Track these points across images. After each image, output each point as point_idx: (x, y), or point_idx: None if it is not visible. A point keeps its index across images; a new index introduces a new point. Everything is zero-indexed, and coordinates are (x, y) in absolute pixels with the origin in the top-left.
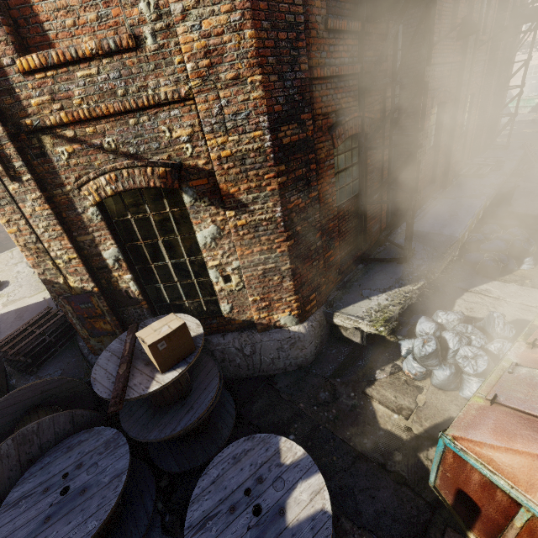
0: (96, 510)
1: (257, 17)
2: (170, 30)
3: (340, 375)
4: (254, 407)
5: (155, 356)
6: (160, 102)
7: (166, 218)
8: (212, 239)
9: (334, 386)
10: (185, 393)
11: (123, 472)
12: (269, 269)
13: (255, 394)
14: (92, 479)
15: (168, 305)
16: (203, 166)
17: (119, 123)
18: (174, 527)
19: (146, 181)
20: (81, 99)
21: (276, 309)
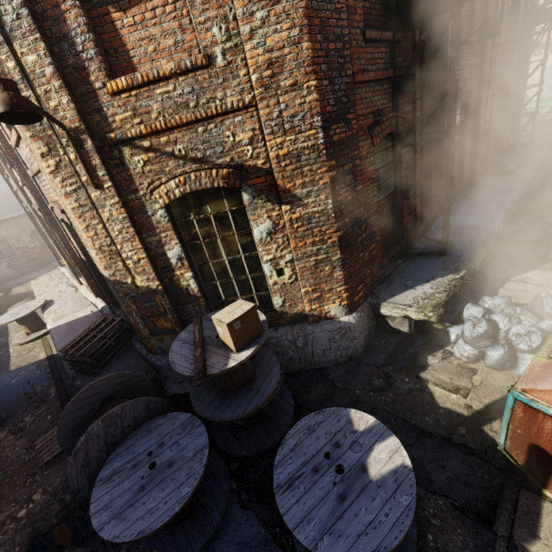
0: (186, 479)
1: (313, 31)
2: (237, 48)
3: (391, 363)
4: (310, 396)
5: (231, 335)
6: (227, 111)
7: (225, 217)
8: (267, 234)
9: (388, 373)
10: (250, 379)
11: (204, 447)
12: (320, 260)
13: (310, 385)
14: (176, 455)
15: (223, 302)
16: (262, 166)
17: (190, 132)
18: (251, 503)
19: (211, 182)
20: (159, 113)
21: (327, 300)
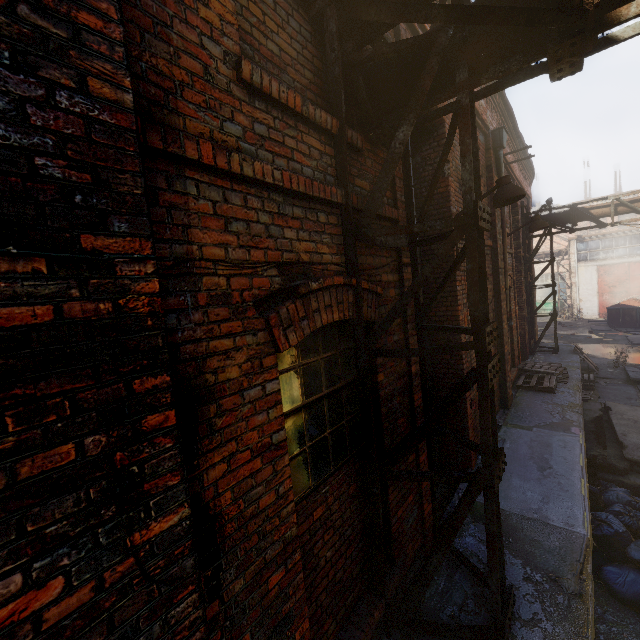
0: None
1: None
2: None
3: None
4: None
5: None
6: None
7: None
8: None
9: None
10: None
11: None
12: None
13: None
14: None
15: None
16: None
17: None
18: None
19: None
20: None
21: None
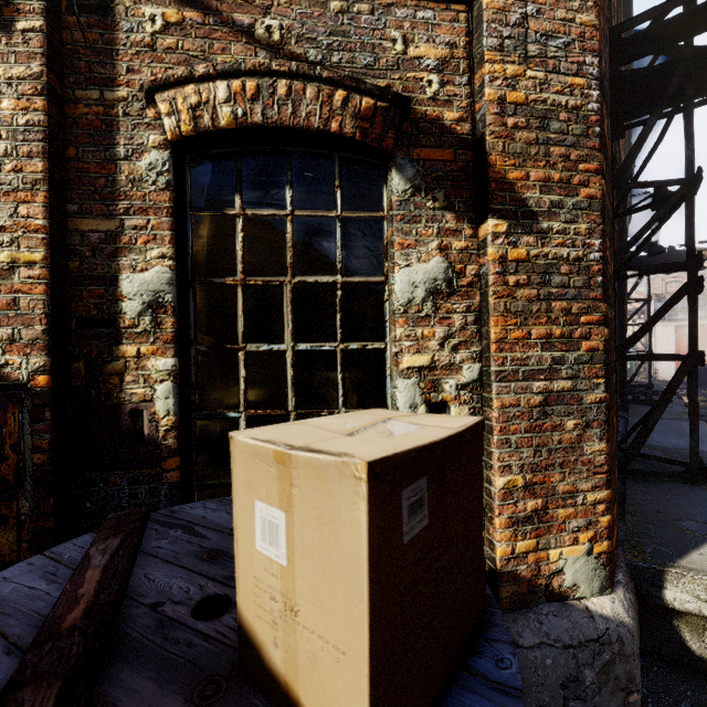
0: None
1: None
2: None
3: None
4: None
5: (374, 588)
6: None
7: (324, 229)
8: (428, 292)
9: None
10: None
11: None
12: (557, 393)
13: None
14: None
15: None
16: (452, 125)
17: (308, 2)
18: None
19: (324, 116)
20: None
21: (559, 529)
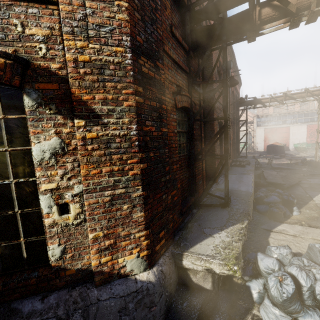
0: None
1: None
2: None
3: None
4: None
5: None
6: None
7: None
8: (52, 154)
9: None
10: None
11: None
12: (118, 195)
13: None
14: None
15: None
16: (56, 71)
17: None
18: None
19: None
20: None
21: (123, 250)
